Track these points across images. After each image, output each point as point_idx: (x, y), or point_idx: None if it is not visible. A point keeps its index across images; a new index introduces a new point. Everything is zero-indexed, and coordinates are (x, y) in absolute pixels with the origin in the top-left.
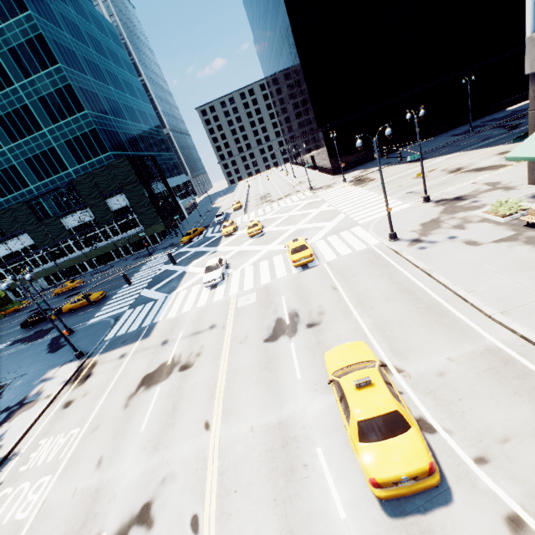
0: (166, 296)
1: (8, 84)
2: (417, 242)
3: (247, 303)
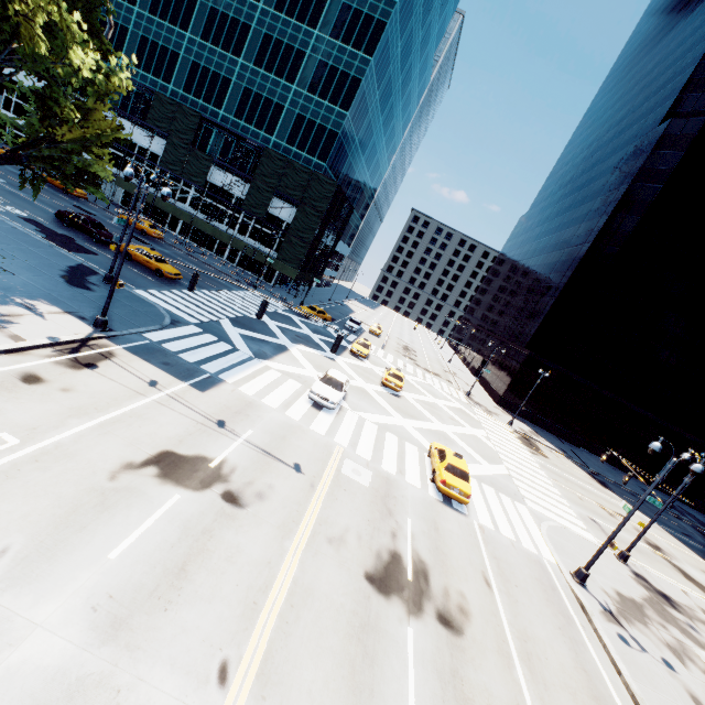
0: (251, 356)
1: (311, 23)
2: (616, 621)
3: (356, 478)
